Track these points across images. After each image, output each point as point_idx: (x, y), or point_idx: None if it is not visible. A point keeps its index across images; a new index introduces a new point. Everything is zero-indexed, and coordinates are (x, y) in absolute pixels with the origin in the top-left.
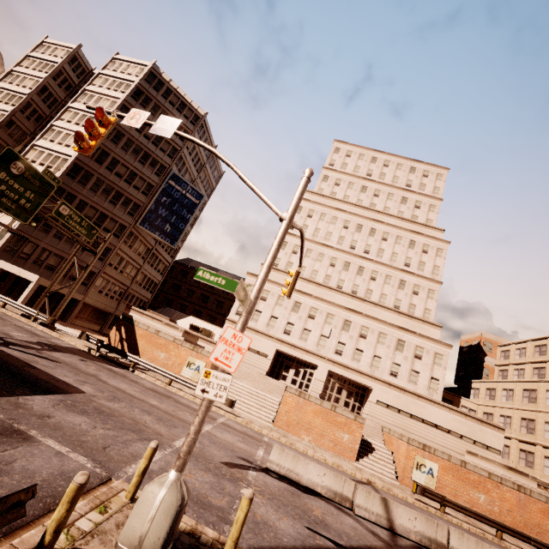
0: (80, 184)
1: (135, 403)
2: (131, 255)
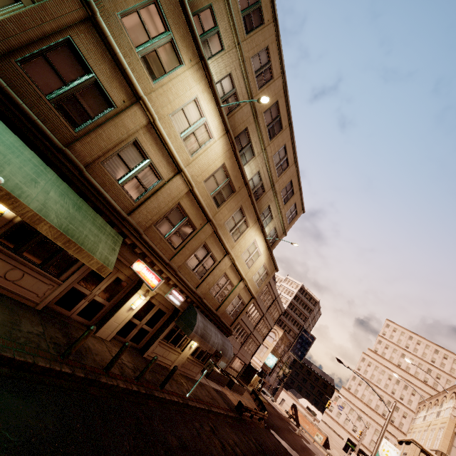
0: None
1: (318, 450)
2: None
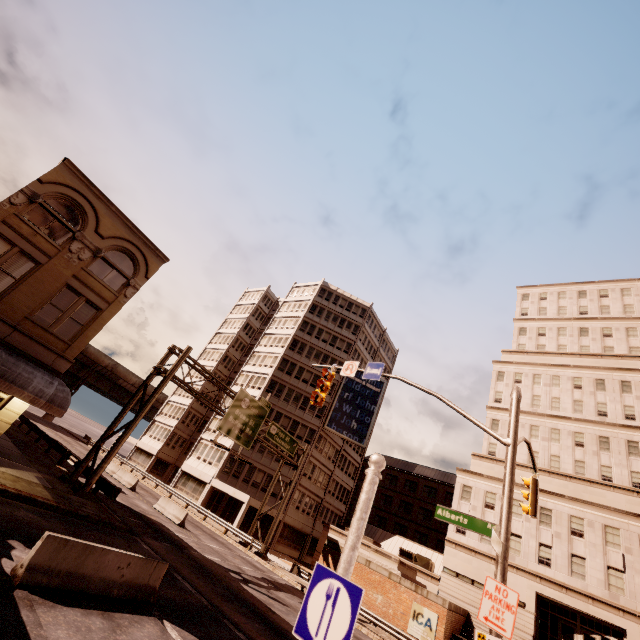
0: (276, 396)
1: None
2: (322, 460)
